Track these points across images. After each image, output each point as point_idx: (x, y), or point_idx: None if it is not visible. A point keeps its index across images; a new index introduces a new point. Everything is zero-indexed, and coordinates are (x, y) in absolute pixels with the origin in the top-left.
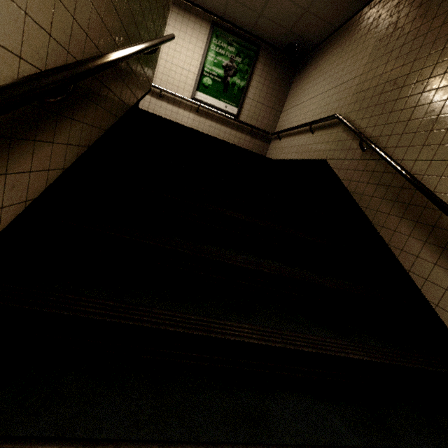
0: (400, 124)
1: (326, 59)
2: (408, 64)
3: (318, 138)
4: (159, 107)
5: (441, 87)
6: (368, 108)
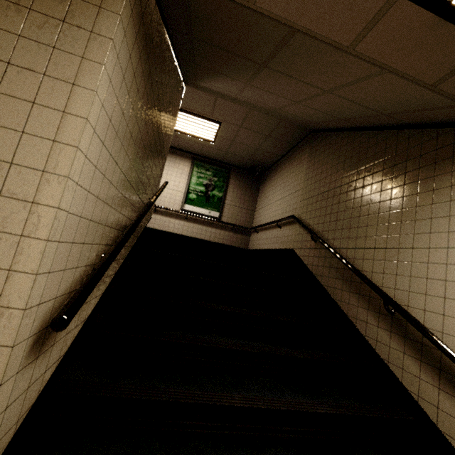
0: (332, 223)
1: (279, 175)
2: (327, 185)
3: (284, 232)
4: (155, 219)
5: (347, 201)
6: (311, 211)
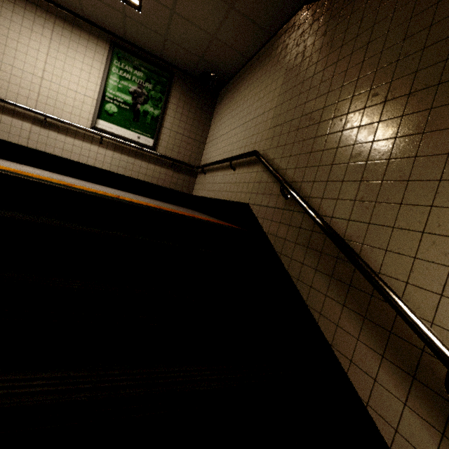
0: (323, 168)
1: (242, 89)
2: (322, 97)
3: (240, 176)
4: (46, 137)
5: (363, 125)
6: (286, 145)
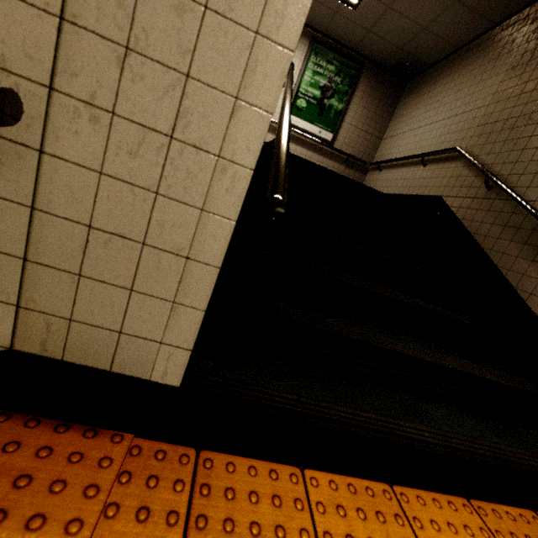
0: (534, 163)
1: (443, 82)
2: None
3: (432, 172)
4: None
5: None
6: (496, 143)
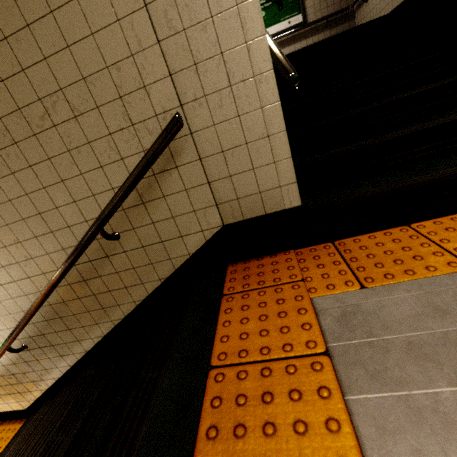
0: None
1: None
2: None
3: None
4: None
5: None
6: None
